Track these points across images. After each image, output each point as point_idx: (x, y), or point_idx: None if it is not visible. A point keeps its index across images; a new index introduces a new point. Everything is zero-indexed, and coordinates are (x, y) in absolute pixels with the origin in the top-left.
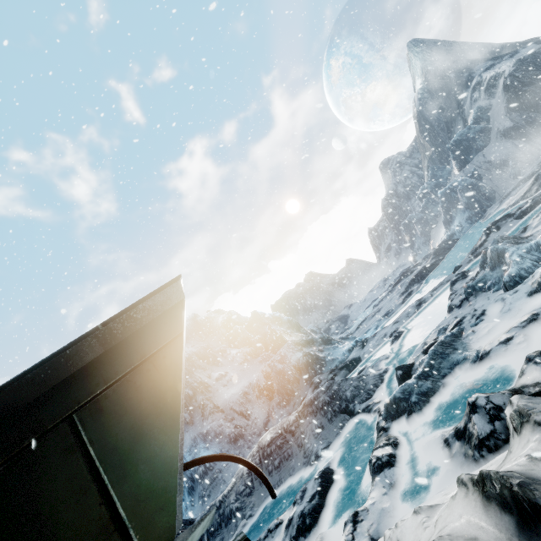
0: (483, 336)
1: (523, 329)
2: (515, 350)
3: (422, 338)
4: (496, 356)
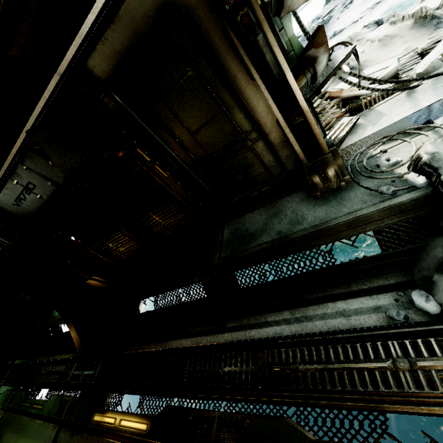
0: (343, 20)
1: (372, 10)
2: (359, 26)
3: (295, 34)
4: (346, 33)
